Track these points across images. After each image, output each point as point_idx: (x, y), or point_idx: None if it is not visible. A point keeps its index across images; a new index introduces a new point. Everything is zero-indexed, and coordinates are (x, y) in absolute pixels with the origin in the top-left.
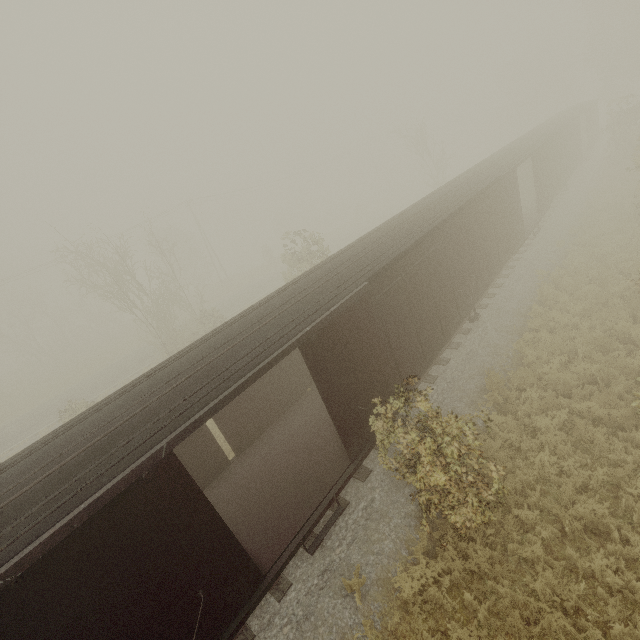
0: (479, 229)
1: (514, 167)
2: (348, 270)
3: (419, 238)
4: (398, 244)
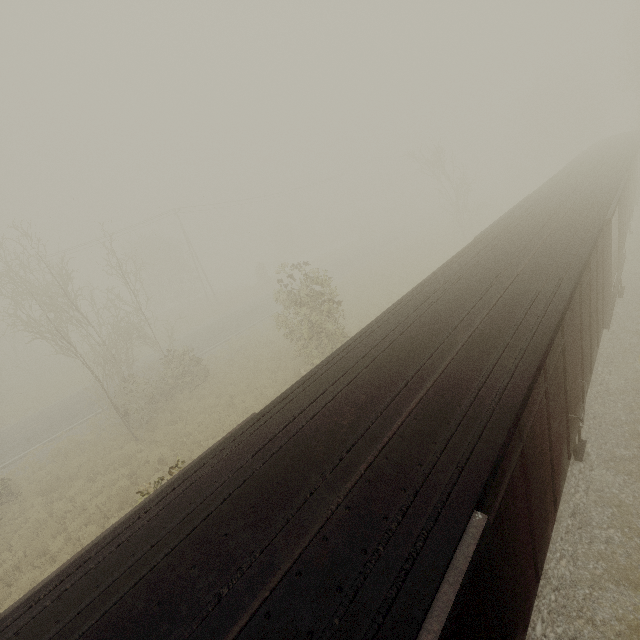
0: (588, 302)
1: (615, 206)
2: (413, 432)
3: (545, 347)
4: (504, 357)
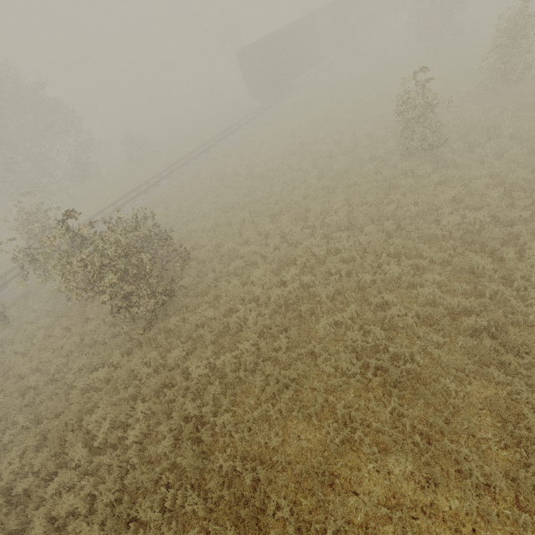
0: None
1: None
2: None
3: None
4: None
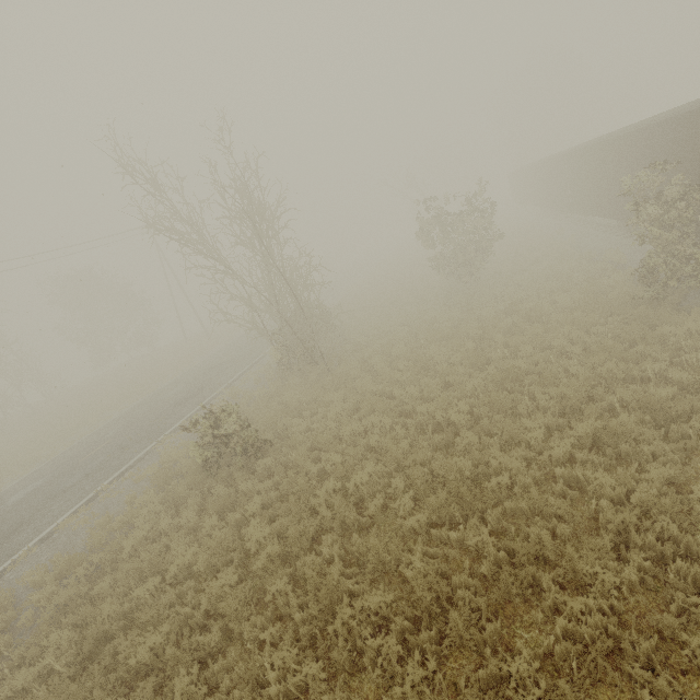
0: None
1: None
2: None
3: None
4: None
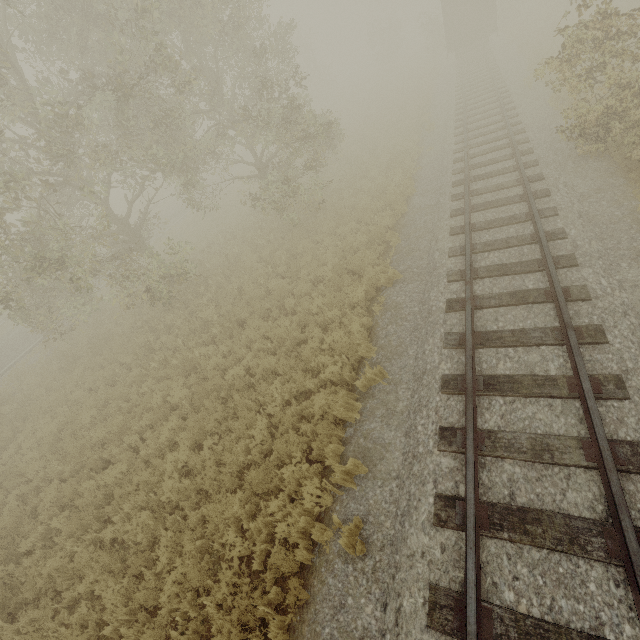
0: None
1: None
2: None
3: None
4: None
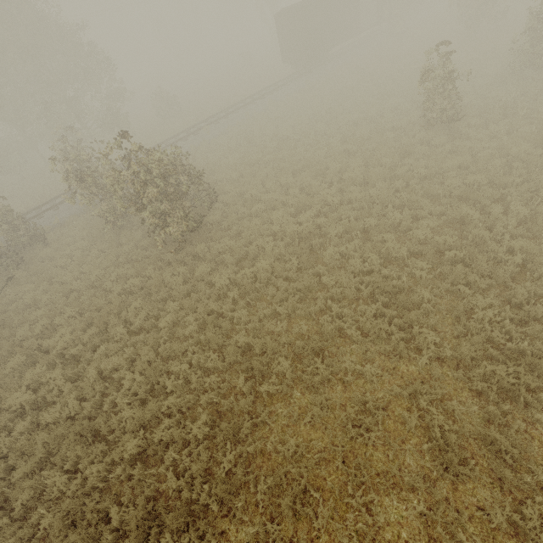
0: None
1: None
2: None
3: None
4: None
